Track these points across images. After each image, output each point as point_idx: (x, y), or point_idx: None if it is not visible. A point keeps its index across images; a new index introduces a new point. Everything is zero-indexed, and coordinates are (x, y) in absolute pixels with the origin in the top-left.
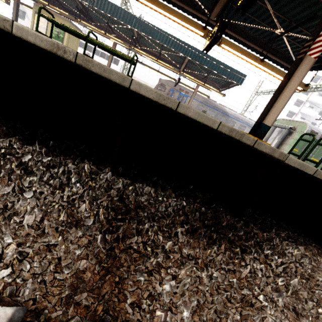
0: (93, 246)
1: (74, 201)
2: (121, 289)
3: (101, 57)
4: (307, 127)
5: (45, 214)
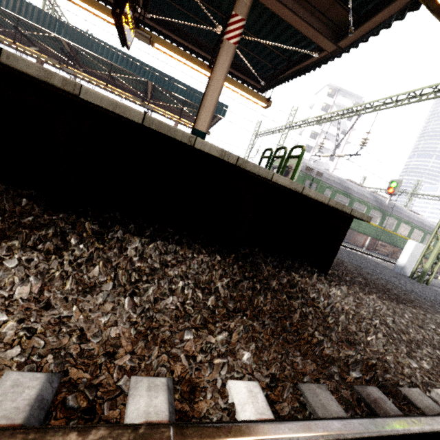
0: None
1: None
2: None
3: None
4: (301, 163)
5: None
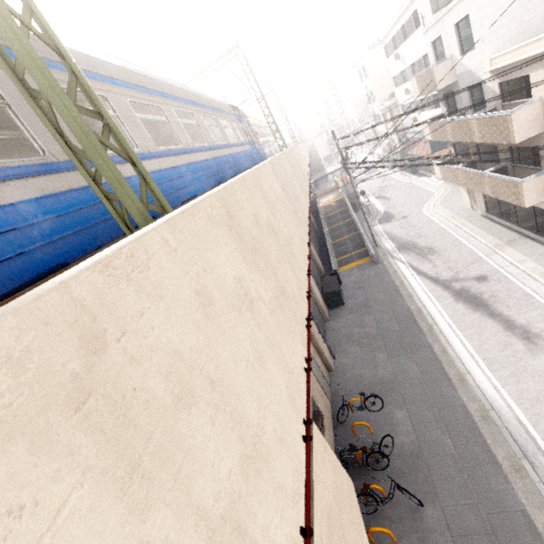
0: None
1: None
2: None
3: (405, 39)
4: None
5: None
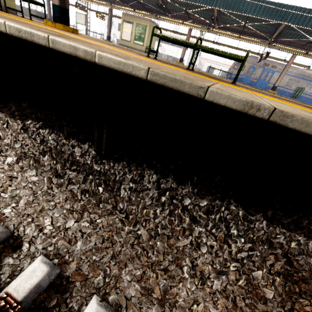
0: None
1: (243, 260)
2: None
3: (172, 45)
4: None
5: (227, 279)
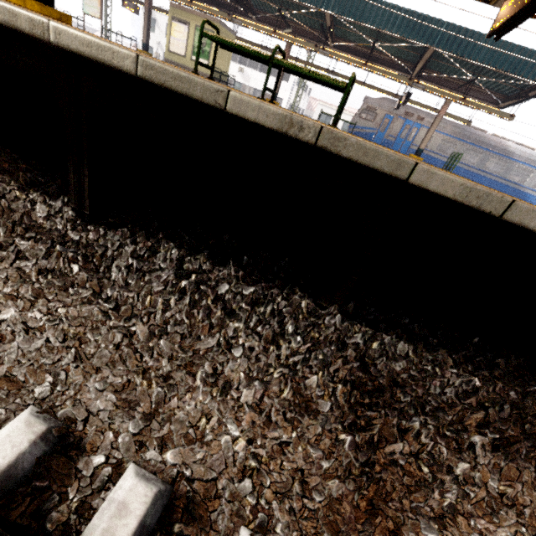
0: (338, 451)
1: (295, 366)
2: None
3: (262, 72)
4: None
5: (265, 388)
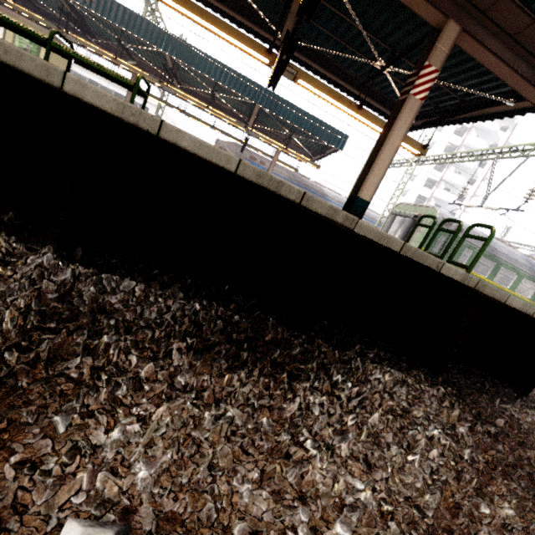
0: None
1: None
2: (9, 441)
3: None
4: (437, 214)
5: None
